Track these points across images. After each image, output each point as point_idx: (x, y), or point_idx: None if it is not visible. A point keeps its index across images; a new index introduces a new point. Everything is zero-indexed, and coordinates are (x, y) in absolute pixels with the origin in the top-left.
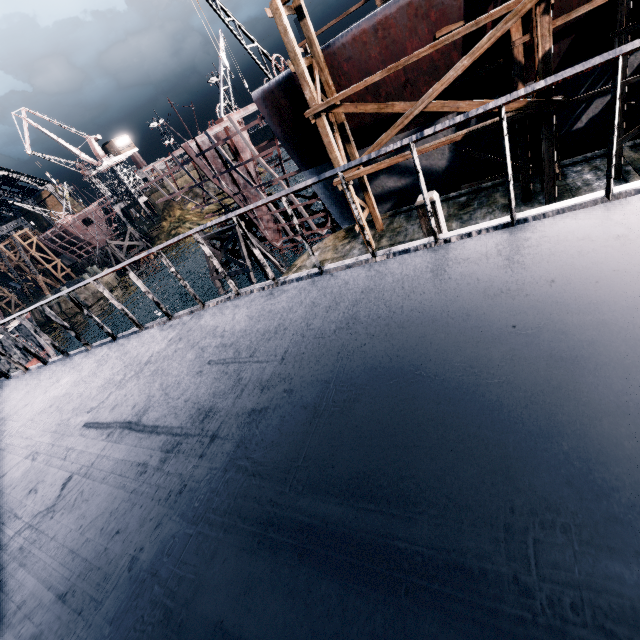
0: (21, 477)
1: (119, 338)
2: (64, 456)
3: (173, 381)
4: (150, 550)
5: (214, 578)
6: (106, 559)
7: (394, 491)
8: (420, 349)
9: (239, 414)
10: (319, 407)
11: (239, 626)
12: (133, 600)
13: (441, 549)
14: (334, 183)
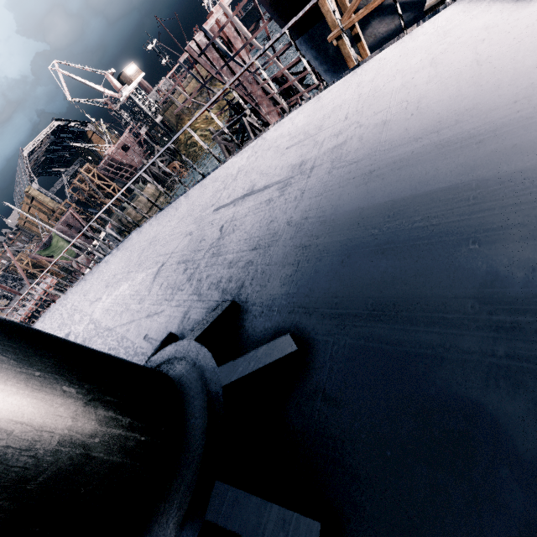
0: (189, 242)
1: (207, 175)
2: (211, 224)
3: (265, 168)
4: (297, 215)
5: (345, 201)
6: (271, 230)
7: (458, 119)
8: (462, 56)
9: (325, 152)
10: (387, 120)
11: (370, 203)
12: (298, 229)
13: (497, 121)
14: (329, 39)
